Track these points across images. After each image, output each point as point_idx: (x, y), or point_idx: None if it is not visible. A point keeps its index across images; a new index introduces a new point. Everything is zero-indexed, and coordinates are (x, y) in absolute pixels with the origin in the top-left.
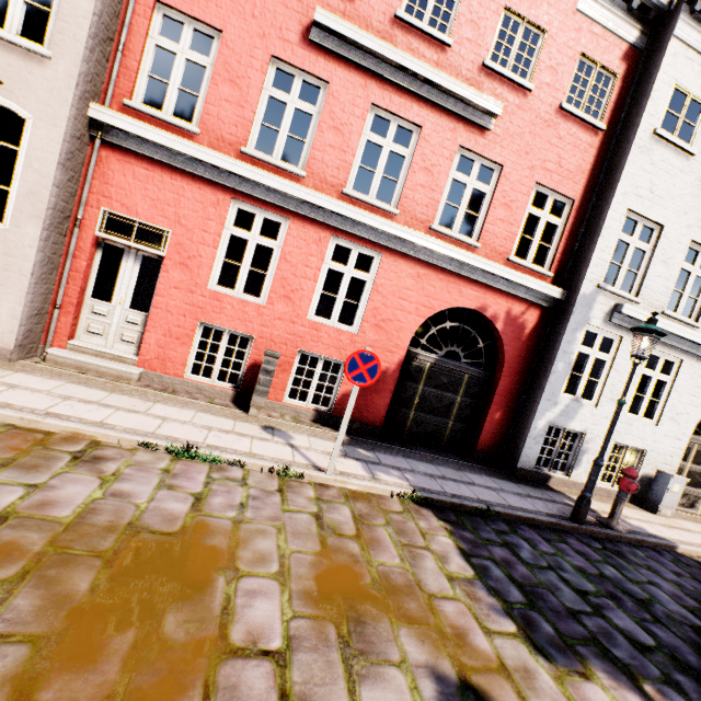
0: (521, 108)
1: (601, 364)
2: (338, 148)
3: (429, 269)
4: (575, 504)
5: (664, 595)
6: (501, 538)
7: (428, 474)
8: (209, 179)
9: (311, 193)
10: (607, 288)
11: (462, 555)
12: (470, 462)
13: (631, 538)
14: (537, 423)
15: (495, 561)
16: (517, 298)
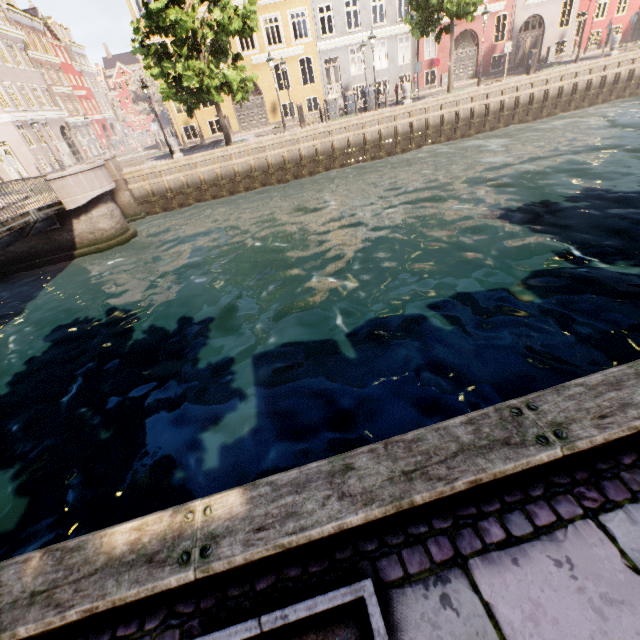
0: None
1: None
2: None
3: None
4: None
5: None
6: None
7: None
8: None
9: None
10: None
11: None
12: None
13: None
14: None
15: None
16: None
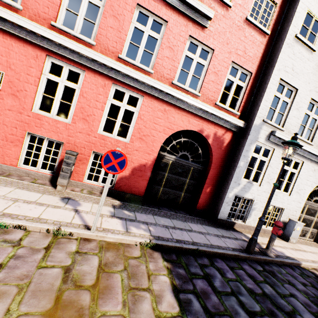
0: (225, 17)
1: (263, 163)
2: (116, 29)
3: (171, 107)
4: (248, 242)
5: (300, 305)
6: (203, 271)
7: (165, 226)
8: (29, 40)
9: (97, 54)
10: (268, 122)
11: (174, 292)
12: (192, 216)
13: (278, 260)
14: (229, 194)
15: (196, 293)
16: (220, 126)
